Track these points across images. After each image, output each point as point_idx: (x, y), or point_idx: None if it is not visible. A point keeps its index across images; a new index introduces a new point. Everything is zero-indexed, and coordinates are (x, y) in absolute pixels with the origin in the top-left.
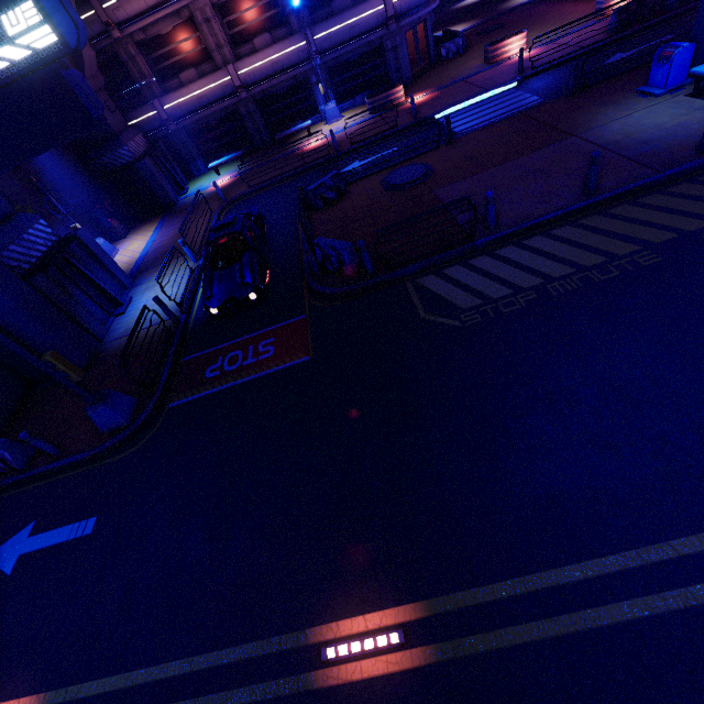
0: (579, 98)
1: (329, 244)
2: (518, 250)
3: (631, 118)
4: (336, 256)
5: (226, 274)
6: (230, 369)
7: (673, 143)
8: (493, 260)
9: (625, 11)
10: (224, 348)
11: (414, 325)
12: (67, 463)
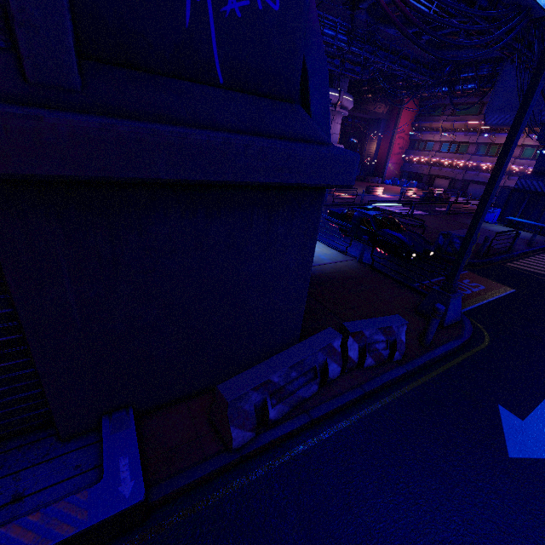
0: (453, 216)
1: (458, 235)
2: (533, 260)
3: (494, 227)
4: (459, 243)
5: (409, 235)
6: (468, 292)
7: (529, 238)
8: (529, 261)
9: (426, 195)
10: (437, 281)
11: (544, 280)
12: (447, 351)
